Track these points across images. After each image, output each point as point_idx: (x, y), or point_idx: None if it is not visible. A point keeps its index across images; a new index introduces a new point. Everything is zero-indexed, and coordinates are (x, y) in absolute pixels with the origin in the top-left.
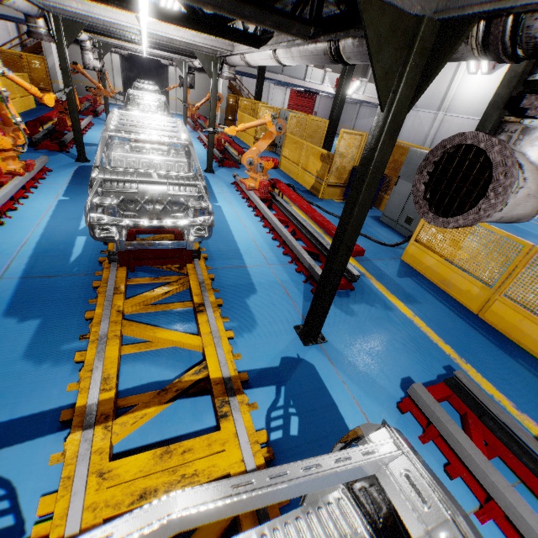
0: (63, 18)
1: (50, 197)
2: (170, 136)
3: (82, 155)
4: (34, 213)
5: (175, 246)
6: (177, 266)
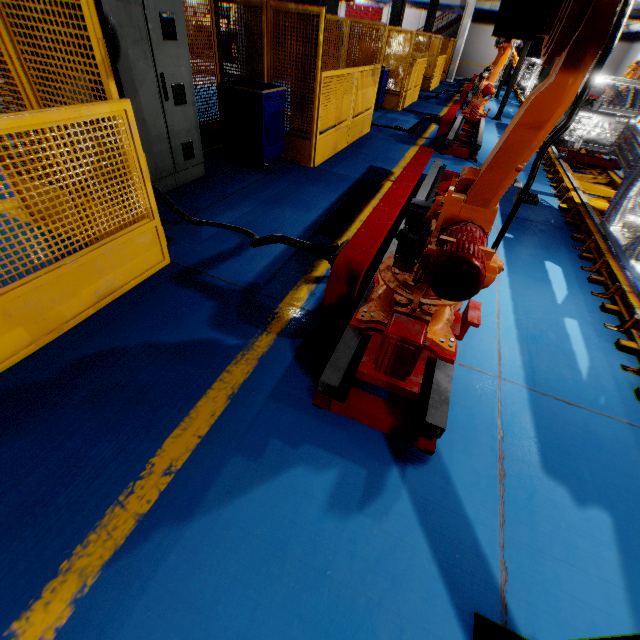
0: None
1: (492, 134)
2: (630, 83)
3: (499, 115)
4: (489, 139)
5: None
6: (598, 172)
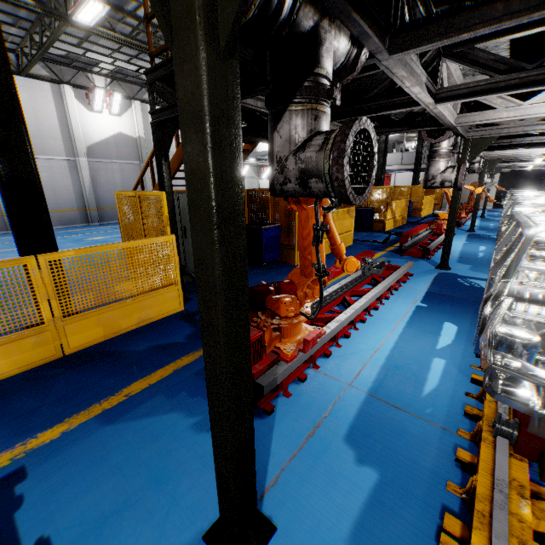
0: (490, 159)
1: (459, 241)
2: None
3: (472, 228)
4: (454, 245)
5: None
6: None
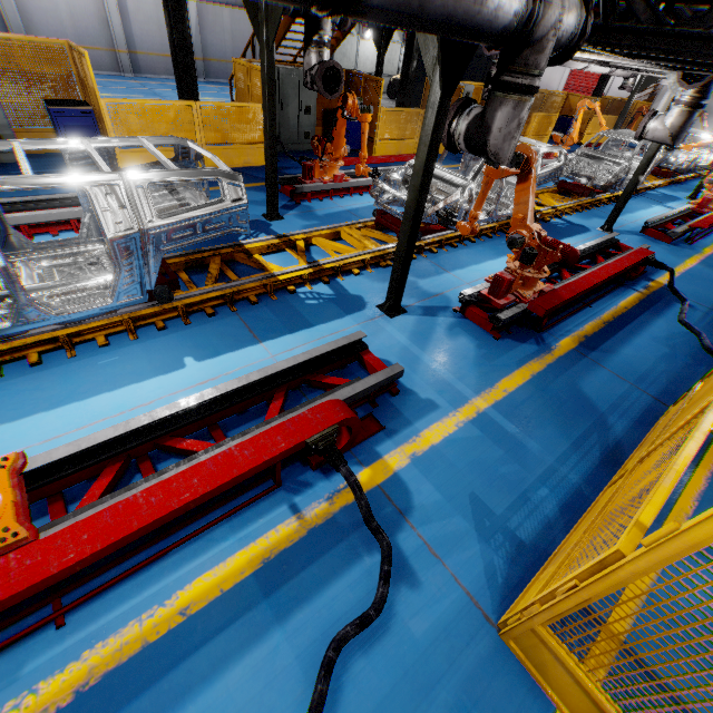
0: (647, 76)
1: None
2: (632, 139)
3: None
4: None
5: (583, 183)
6: (579, 198)
